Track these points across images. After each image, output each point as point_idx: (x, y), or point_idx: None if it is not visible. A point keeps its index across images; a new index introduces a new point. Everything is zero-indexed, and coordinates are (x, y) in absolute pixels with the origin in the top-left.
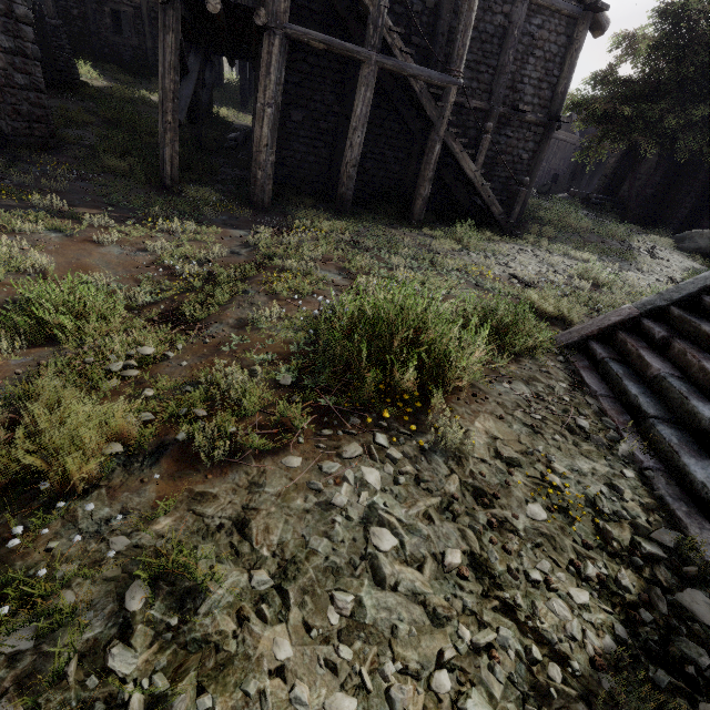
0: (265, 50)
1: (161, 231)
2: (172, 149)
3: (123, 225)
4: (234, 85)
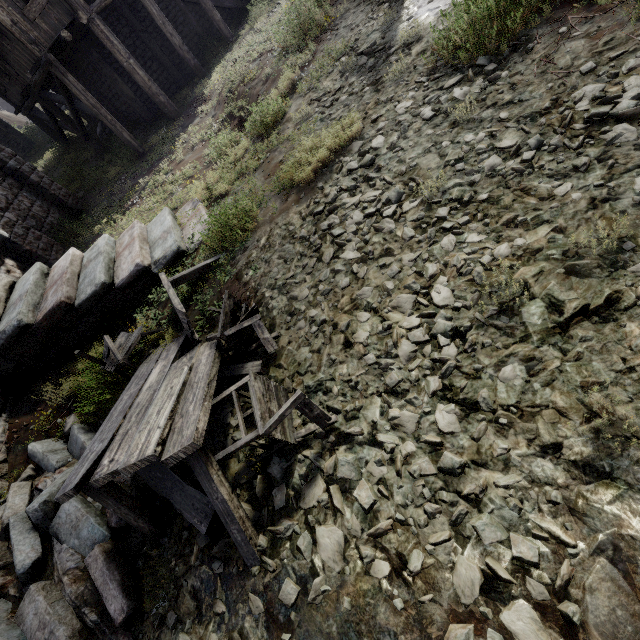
0: (99, 33)
1: (181, 147)
2: (125, 132)
3: (173, 155)
4: (28, 132)
